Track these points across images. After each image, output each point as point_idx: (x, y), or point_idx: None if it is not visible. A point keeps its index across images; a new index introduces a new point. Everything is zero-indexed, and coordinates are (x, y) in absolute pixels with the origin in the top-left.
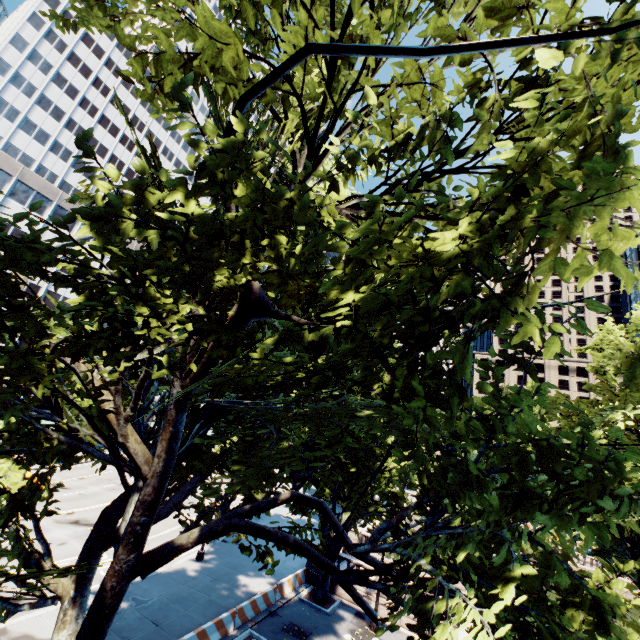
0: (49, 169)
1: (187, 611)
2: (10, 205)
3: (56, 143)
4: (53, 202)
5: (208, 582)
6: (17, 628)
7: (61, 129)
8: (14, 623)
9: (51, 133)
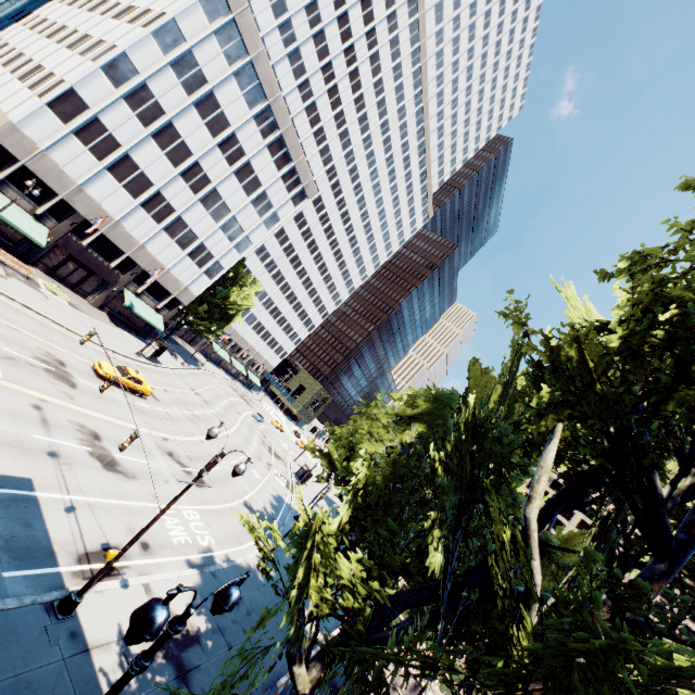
0: (267, 47)
1: (265, 630)
2: (230, 84)
3: (288, 21)
4: (267, 100)
5: (274, 596)
6: (157, 589)
7: (301, 8)
8: (154, 581)
9: (289, 8)
